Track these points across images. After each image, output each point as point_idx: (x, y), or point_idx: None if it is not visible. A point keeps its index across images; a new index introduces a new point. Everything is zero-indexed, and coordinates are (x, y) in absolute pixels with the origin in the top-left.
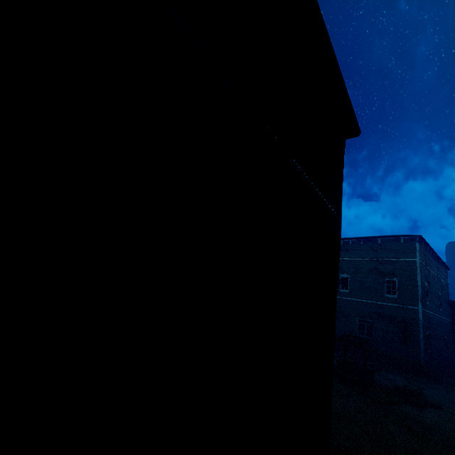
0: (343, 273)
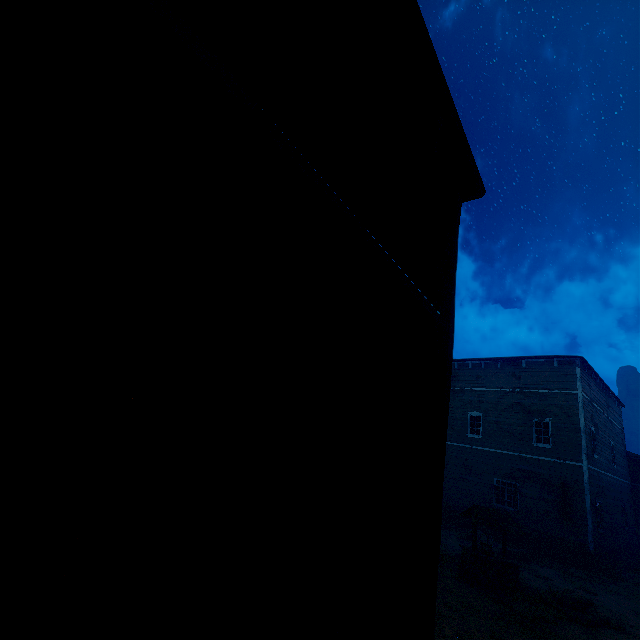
0: (473, 410)
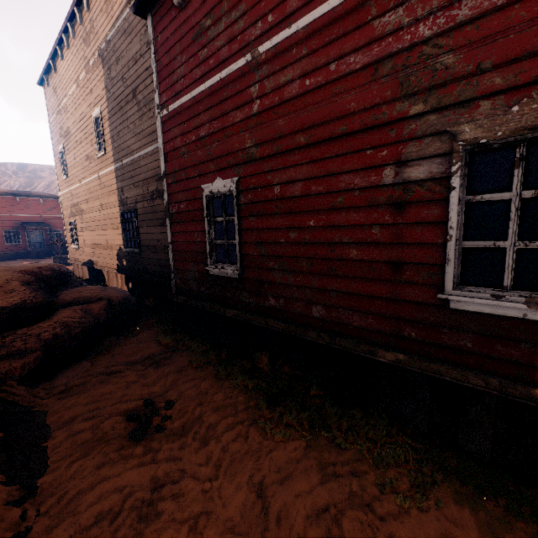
0: None
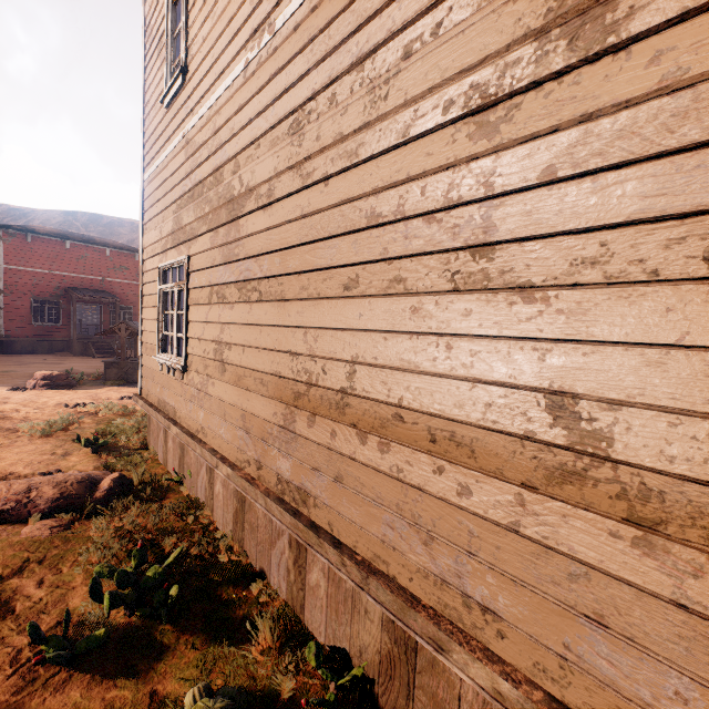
0: None
